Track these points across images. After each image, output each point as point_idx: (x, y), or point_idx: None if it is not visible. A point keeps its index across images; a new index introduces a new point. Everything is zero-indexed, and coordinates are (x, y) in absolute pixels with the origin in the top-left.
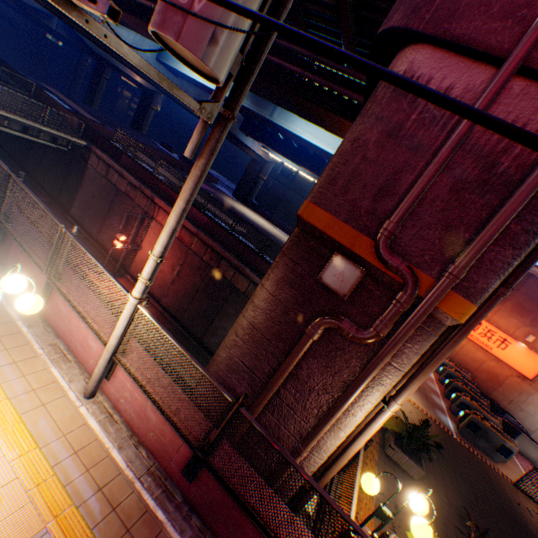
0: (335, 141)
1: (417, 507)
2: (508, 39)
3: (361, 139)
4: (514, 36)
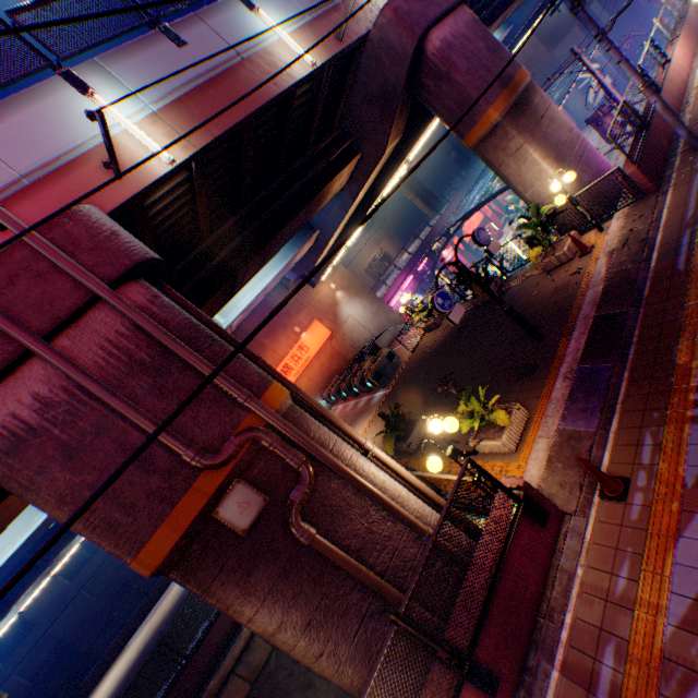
0: (0, 537)
1: (438, 426)
2: (4, 345)
3: (64, 491)
4: (4, 341)
